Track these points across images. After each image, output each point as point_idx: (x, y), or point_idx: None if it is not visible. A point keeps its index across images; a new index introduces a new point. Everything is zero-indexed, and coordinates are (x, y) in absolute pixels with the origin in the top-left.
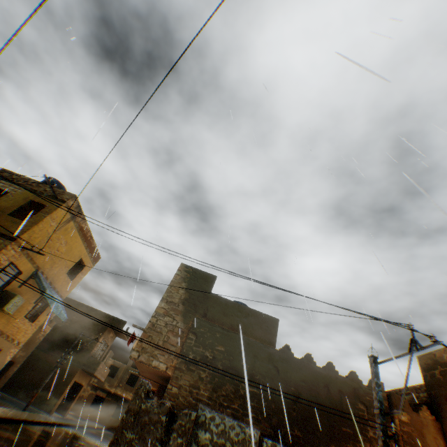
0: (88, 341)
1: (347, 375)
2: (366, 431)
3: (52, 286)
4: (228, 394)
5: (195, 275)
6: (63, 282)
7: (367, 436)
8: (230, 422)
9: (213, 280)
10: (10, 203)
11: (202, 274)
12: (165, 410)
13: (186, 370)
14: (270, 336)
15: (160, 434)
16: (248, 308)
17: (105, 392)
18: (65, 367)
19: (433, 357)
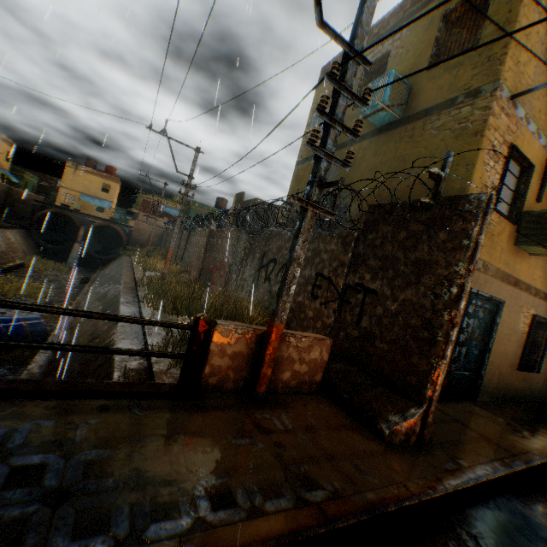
0: None
1: None
2: None
3: None
4: None
5: None
6: None
7: None
8: None
9: None
10: (407, 62)
11: None
12: None
13: None
14: None
15: None
16: None
17: None
18: None
19: None
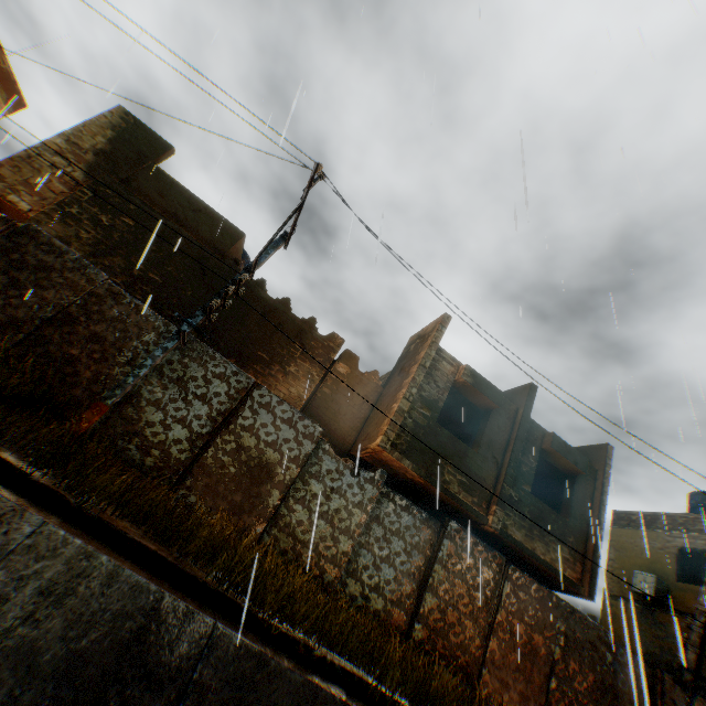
0: None
1: (302, 317)
2: (287, 367)
3: None
4: (113, 267)
5: (138, 131)
6: None
7: (285, 371)
8: (69, 253)
9: (165, 149)
10: None
11: (151, 135)
12: None
13: (61, 221)
14: (219, 245)
15: None
16: (205, 204)
17: None
18: None
19: (421, 333)
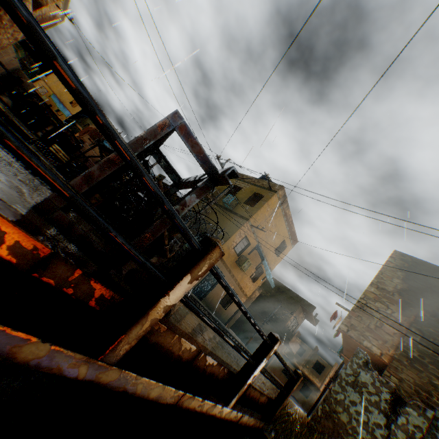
0: (283, 313)
1: None
2: None
3: (264, 258)
4: None
5: (415, 266)
6: (271, 257)
7: None
8: None
9: None
10: (242, 195)
11: (427, 266)
12: (389, 388)
13: (408, 366)
14: None
15: (383, 407)
16: None
17: (293, 366)
18: (266, 328)
19: None
